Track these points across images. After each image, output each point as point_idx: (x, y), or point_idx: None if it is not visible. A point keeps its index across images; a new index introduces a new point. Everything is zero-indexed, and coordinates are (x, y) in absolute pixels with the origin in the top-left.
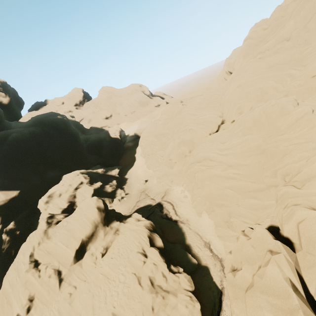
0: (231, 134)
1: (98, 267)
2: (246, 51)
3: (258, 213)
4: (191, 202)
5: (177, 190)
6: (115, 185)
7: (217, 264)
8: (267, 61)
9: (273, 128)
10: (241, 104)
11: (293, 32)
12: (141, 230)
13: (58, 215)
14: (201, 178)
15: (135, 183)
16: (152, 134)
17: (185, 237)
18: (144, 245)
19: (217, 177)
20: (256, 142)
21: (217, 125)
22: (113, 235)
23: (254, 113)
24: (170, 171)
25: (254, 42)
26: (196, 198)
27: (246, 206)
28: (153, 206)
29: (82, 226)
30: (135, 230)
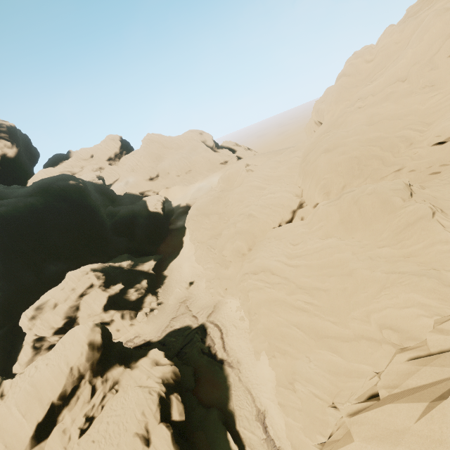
0: (308, 230)
1: None
2: (339, 94)
3: (339, 382)
4: (248, 329)
5: (231, 305)
6: (144, 289)
7: None
8: (370, 113)
9: (369, 231)
10: (327, 180)
11: (411, 68)
12: (153, 387)
13: (51, 336)
14: (256, 302)
15: (175, 286)
16: (203, 211)
17: (229, 395)
18: (151, 418)
19: (280, 305)
20: (342, 253)
21: (291, 211)
22: (108, 392)
23: (340, 203)
24: (224, 273)
25: (352, 81)
26: (254, 326)
27: (321, 364)
28: (192, 330)
29: (57, 379)
30: (144, 386)
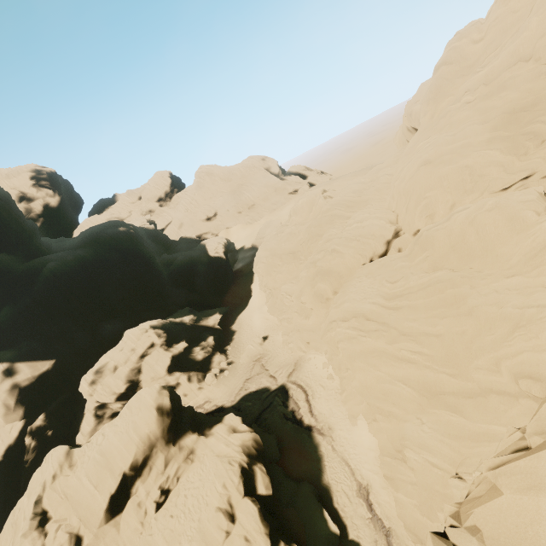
0: (409, 263)
1: (144, 535)
2: (439, 89)
3: (463, 447)
4: (339, 389)
5: (316, 361)
6: (211, 347)
7: (379, 543)
8: (483, 108)
9: (492, 258)
10: (430, 199)
11: (537, 42)
12: (233, 456)
13: (113, 403)
14: (348, 354)
15: (247, 342)
16: (273, 252)
17: (322, 467)
18: (233, 492)
19: (380, 356)
20: (456, 288)
21: (385, 241)
22: (183, 463)
23: (450, 226)
24: (304, 324)
25: (456, 69)
26: (347, 385)
27: (437, 427)
28: (271, 392)
29: (126, 447)
30: (222, 455)
